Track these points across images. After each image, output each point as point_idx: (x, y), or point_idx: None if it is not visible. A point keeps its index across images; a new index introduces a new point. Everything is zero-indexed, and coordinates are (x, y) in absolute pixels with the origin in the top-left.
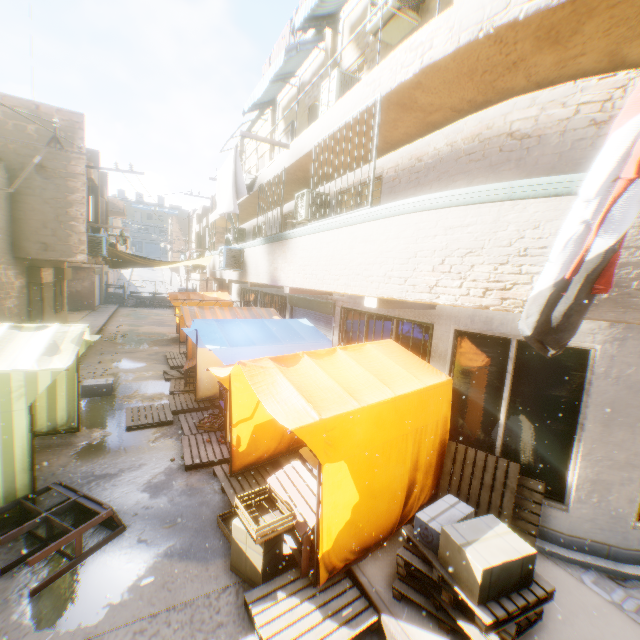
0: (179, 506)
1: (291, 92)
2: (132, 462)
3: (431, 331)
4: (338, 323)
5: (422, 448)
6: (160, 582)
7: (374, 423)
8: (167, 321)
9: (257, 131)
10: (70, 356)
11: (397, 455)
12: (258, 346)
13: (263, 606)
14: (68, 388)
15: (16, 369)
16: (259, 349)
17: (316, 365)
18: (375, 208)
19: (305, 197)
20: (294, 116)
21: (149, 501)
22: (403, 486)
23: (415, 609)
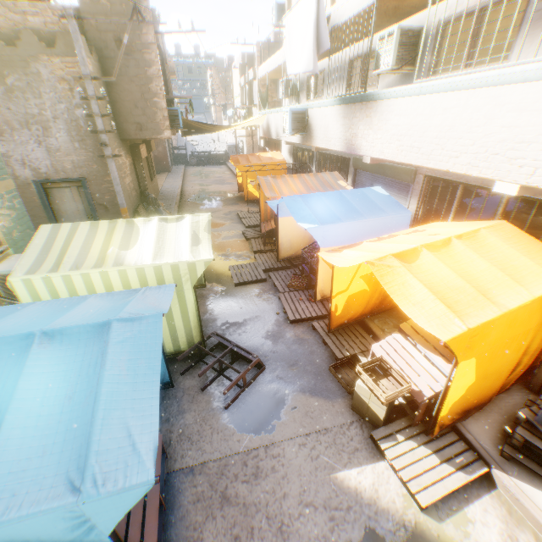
0: (296, 353)
1: None
2: (249, 313)
3: None
4: (417, 192)
5: (535, 338)
6: (303, 411)
7: (507, 325)
8: (226, 179)
9: None
10: (207, 244)
11: (513, 346)
12: (345, 222)
13: (388, 444)
14: None
15: (180, 261)
16: (345, 225)
17: (439, 261)
18: None
19: (394, 38)
20: None
21: (273, 347)
22: (509, 368)
23: (523, 470)
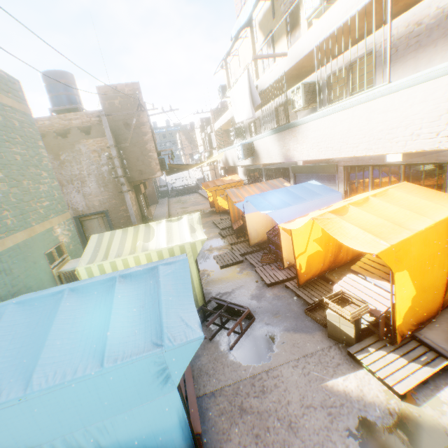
0: (276, 306)
1: (265, 6)
2: (235, 285)
3: (445, 168)
4: (342, 178)
5: None
6: (291, 344)
7: (422, 243)
8: (199, 201)
9: (238, 49)
10: (201, 231)
11: (437, 263)
12: (293, 206)
13: (363, 355)
14: None
15: (185, 242)
16: (294, 208)
17: (362, 211)
18: (395, 82)
19: (301, 90)
20: (271, 26)
21: (258, 304)
22: (442, 283)
23: None
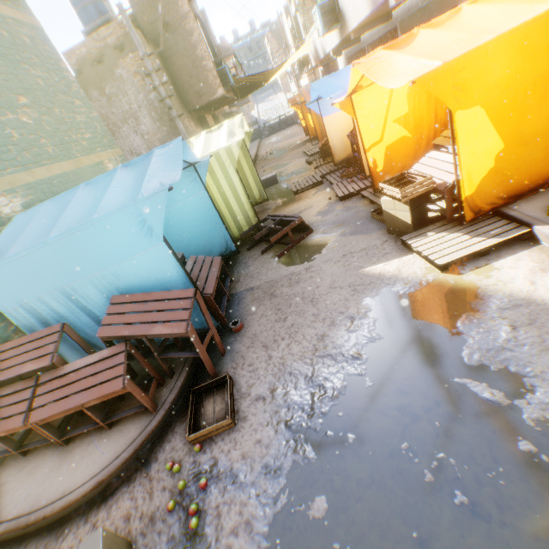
0: (342, 217)
1: None
2: (304, 207)
3: None
4: None
5: None
6: (342, 245)
7: (517, 54)
8: (296, 133)
9: None
10: (241, 136)
11: None
12: None
13: (416, 240)
14: (251, 174)
15: (219, 148)
16: None
17: (435, 32)
18: None
19: None
20: None
21: (322, 219)
22: None
23: None
